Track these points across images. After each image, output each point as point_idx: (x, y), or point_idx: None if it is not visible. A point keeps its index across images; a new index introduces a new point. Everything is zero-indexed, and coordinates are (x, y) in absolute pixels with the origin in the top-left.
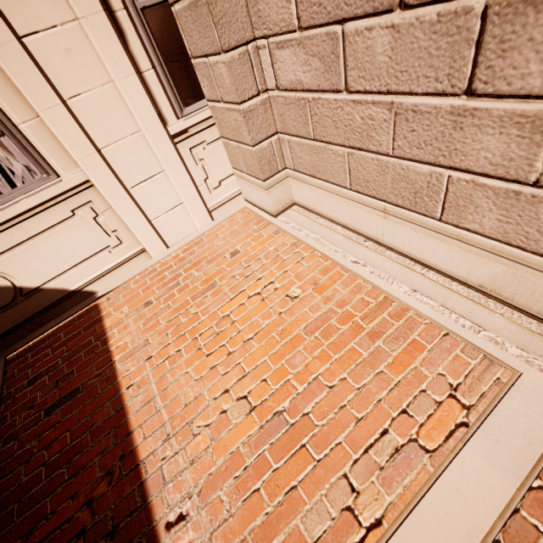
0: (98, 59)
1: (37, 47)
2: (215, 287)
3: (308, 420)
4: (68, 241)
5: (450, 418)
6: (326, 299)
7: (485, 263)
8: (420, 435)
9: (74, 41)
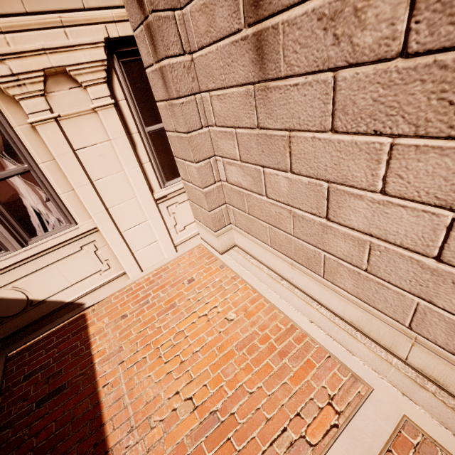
0: (118, 159)
1: (83, 154)
2: (175, 307)
3: (233, 418)
4: (73, 267)
5: (327, 420)
6: (252, 323)
7: (351, 308)
8: (307, 433)
9: (105, 151)
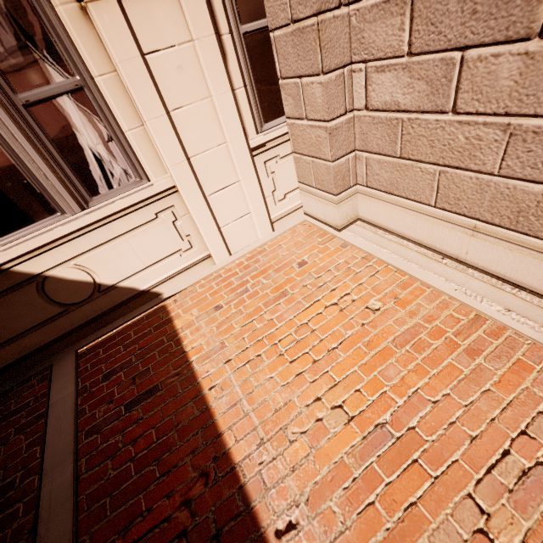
0: (203, 76)
1: (156, 63)
2: (287, 295)
3: (415, 434)
4: (147, 242)
5: None
6: (410, 313)
7: None
8: None
9: (186, 60)
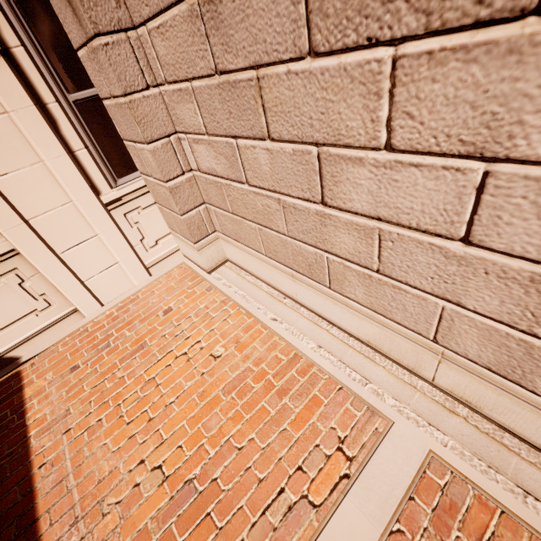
0: (28, 144)
1: None
2: (145, 347)
3: (216, 486)
4: None
5: (336, 471)
6: (245, 357)
7: (366, 324)
8: (310, 491)
9: (2, 130)
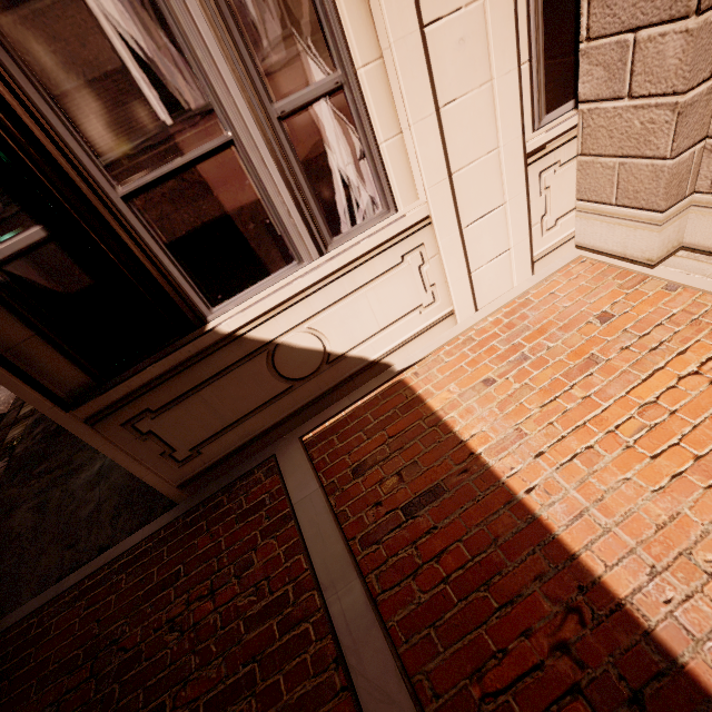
0: (486, 51)
1: (435, 38)
2: (600, 362)
3: None
4: (386, 296)
5: None
6: None
7: None
8: None
9: (470, 28)
